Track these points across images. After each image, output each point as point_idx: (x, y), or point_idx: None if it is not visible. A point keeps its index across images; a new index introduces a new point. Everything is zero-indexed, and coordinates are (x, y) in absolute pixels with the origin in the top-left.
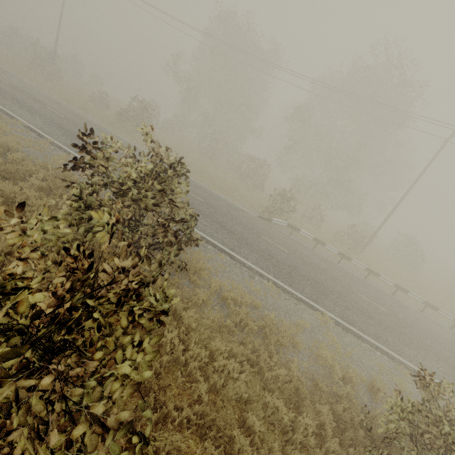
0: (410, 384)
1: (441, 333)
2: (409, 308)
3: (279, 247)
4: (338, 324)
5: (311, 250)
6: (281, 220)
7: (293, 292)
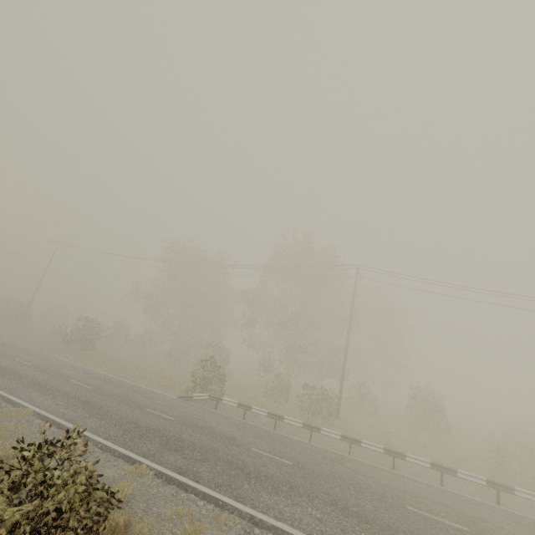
0: (220, 532)
1: (393, 485)
2: (358, 463)
3: (163, 416)
4: (160, 476)
5: (232, 419)
6: (202, 393)
7: (117, 449)
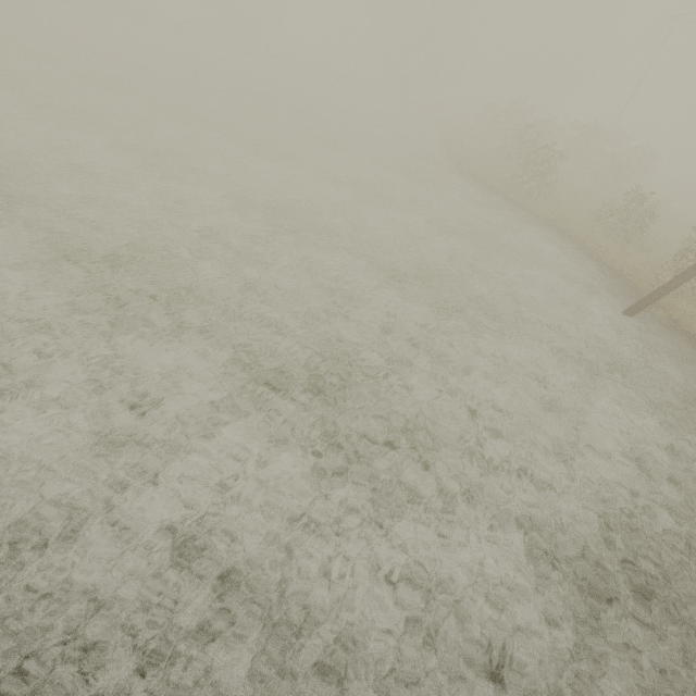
0: None
1: None
2: None
3: None
4: None
5: None
6: None
7: None
